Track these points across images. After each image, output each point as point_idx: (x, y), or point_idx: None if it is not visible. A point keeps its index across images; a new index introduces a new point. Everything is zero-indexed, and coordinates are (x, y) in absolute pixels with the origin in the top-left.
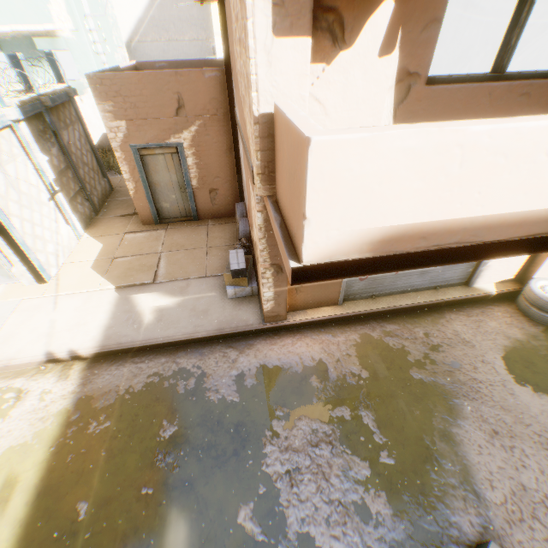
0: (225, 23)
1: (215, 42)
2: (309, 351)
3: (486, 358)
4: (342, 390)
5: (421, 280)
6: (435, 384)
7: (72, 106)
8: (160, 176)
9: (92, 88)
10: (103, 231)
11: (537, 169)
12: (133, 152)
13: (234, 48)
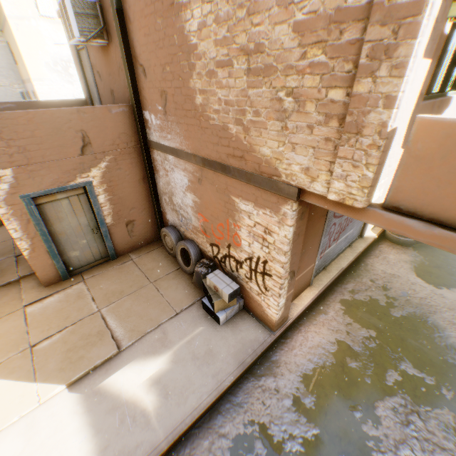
0: (131, 62)
1: (35, 86)
2: (323, 337)
3: (411, 280)
4: (374, 357)
5: (344, 243)
6: (410, 314)
7: None
8: (65, 223)
9: None
10: None
11: None
12: (26, 204)
13: (192, 81)
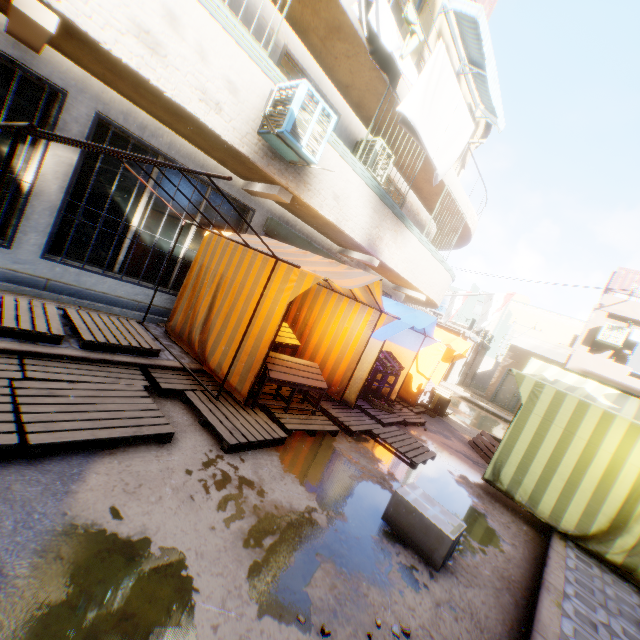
0: None
1: None
2: None
3: None
4: None
5: None
6: None
7: (484, 351)
8: (508, 384)
9: (509, 347)
10: (464, 388)
11: (620, 373)
12: (505, 370)
13: None
